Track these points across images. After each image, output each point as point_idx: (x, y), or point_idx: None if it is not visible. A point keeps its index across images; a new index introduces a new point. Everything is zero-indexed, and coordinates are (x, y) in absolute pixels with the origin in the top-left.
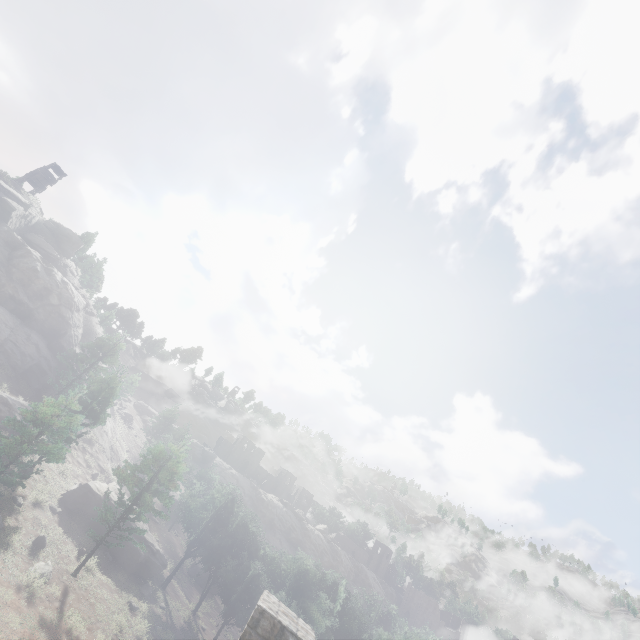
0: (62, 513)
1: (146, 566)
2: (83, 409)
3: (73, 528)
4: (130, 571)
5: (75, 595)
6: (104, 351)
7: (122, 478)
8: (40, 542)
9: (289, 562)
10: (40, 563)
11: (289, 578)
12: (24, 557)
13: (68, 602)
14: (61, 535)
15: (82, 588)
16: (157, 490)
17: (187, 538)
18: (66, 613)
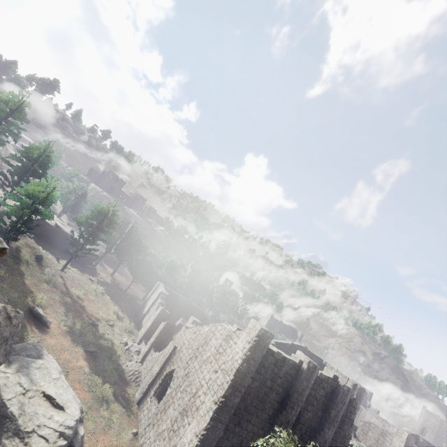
0: (33, 237)
1: (87, 260)
2: (32, 173)
3: (44, 245)
4: (79, 263)
5: (69, 281)
6: (13, 109)
7: (83, 225)
8: (40, 258)
9: (165, 257)
10: (47, 269)
11: (165, 264)
12: (37, 267)
13: (69, 284)
14: (43, 251)
15: (70, 277)
16: (106, 232)
17: (106, 245)
18: (71, 289)
